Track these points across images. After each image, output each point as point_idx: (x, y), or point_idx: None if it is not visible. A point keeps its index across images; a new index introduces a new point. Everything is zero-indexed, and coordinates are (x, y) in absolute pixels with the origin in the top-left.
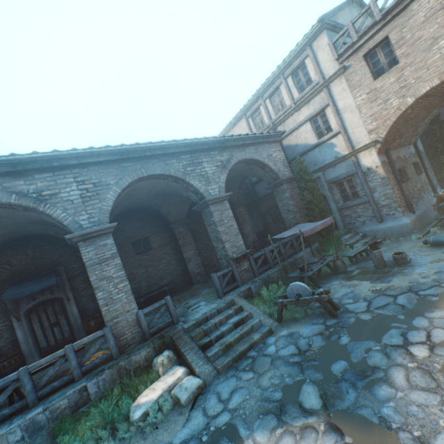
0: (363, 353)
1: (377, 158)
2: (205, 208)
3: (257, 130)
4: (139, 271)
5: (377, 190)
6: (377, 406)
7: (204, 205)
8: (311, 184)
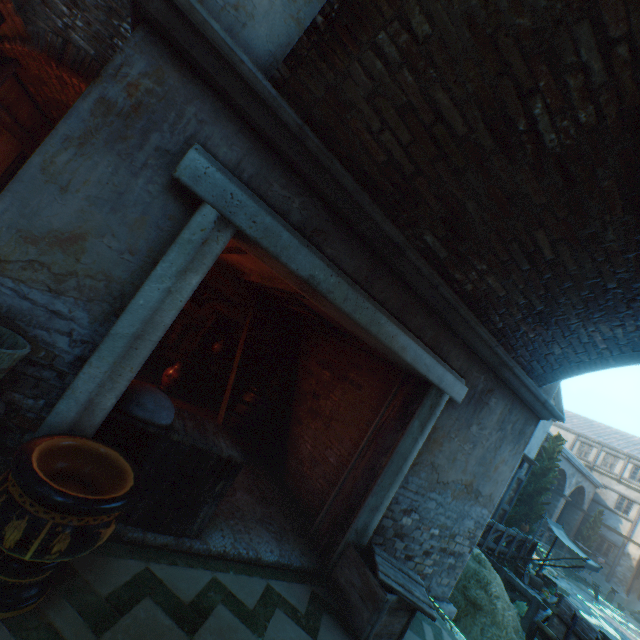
0: (617, 618)
1: (638, 555)
2: (555, 493)
3: (576, 452)
4: None
5: (621, 566)
6: (628, 629)
7: (557, 493)
8: (597, 530)
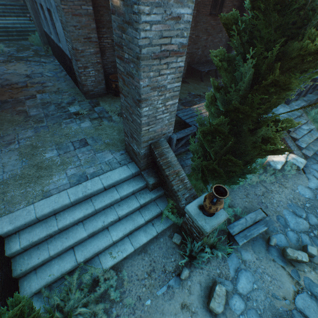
0: None
1: None
2: None
3: None
4: (202, 37)
5: None
6: None
7: None
8: None
